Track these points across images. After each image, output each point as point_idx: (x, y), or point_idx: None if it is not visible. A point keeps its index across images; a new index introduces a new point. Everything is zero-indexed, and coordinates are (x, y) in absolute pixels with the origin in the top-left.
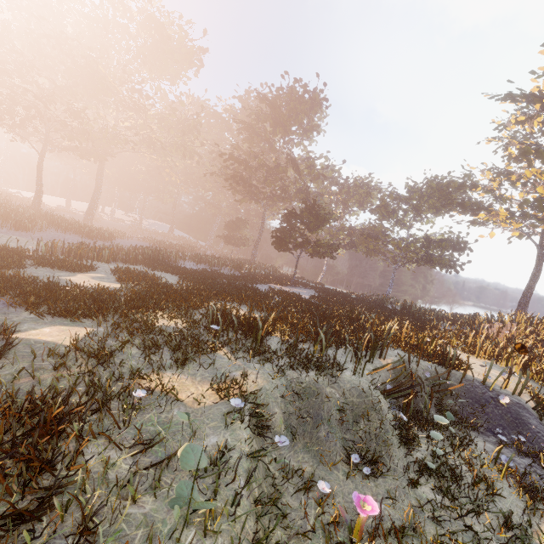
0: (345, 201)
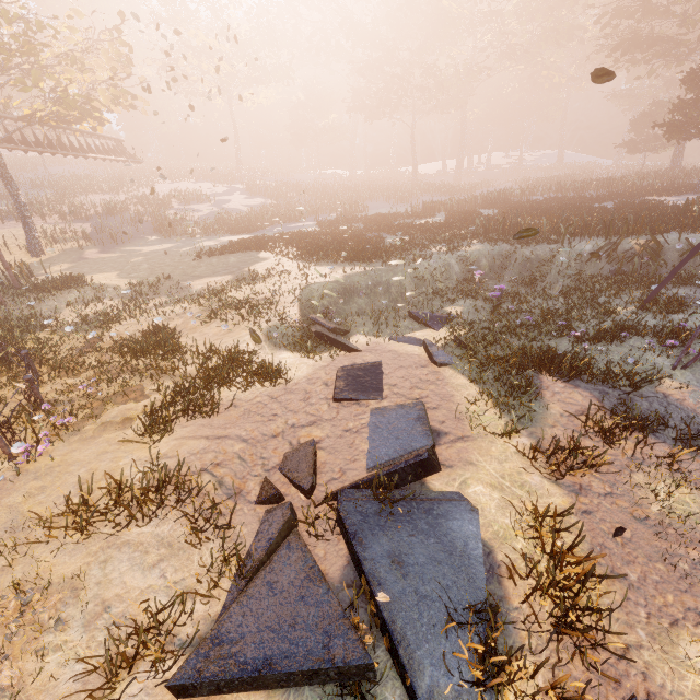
0: None
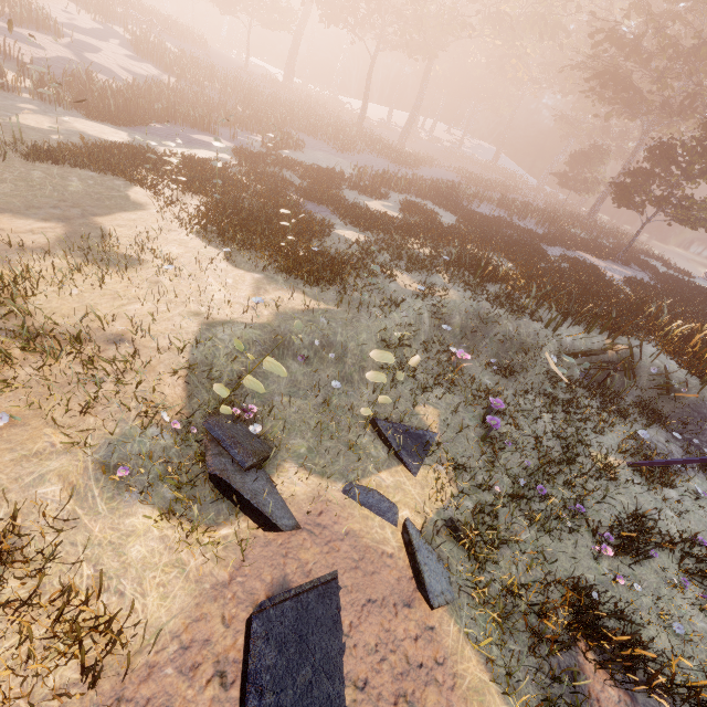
0: None
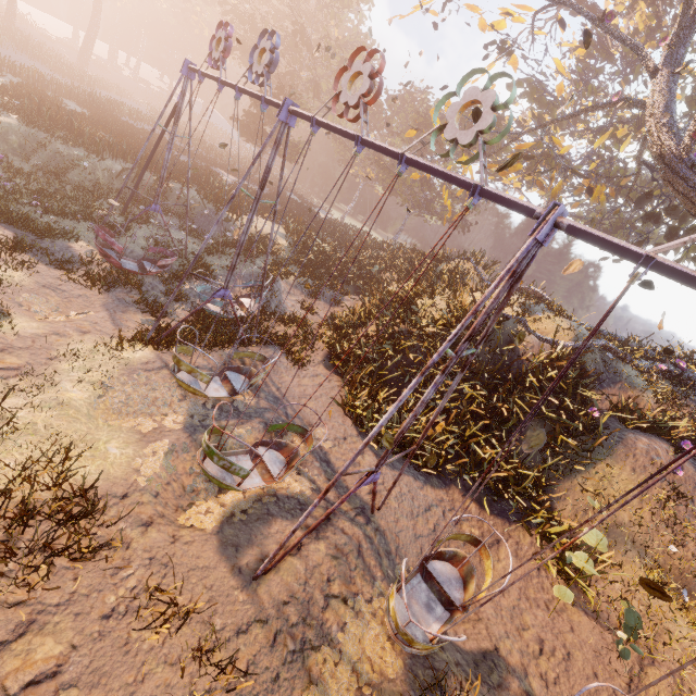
0: (387, 119)
